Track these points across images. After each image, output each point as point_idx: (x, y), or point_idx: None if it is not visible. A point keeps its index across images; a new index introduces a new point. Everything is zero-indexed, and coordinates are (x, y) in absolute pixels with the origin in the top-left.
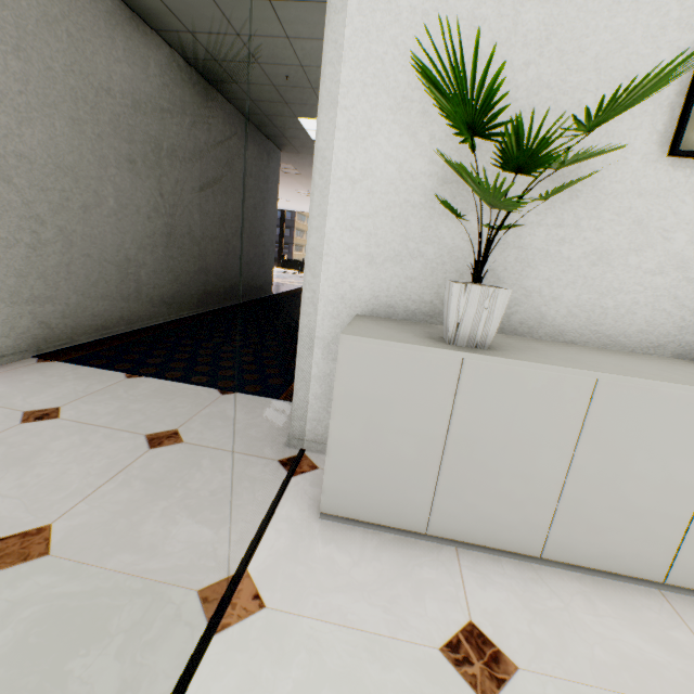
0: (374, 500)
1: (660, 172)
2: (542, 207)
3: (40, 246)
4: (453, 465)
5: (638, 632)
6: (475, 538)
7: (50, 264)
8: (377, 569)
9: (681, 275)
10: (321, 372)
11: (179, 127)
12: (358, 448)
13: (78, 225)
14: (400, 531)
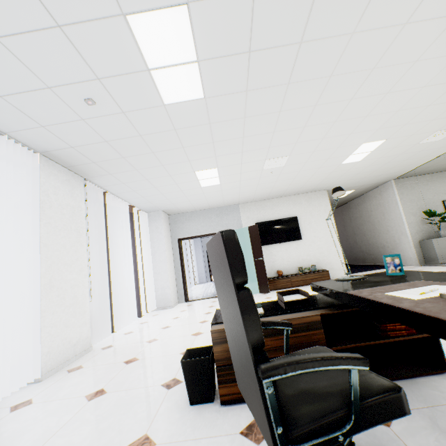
0: (445, 259)
1: (445, 213)
2: (435, 220)
3: None
4: None
5: None
6: None
7: None
8: None
9: None
10: (416, 251)
11: None
12: (439, 252)
13: None
14: None
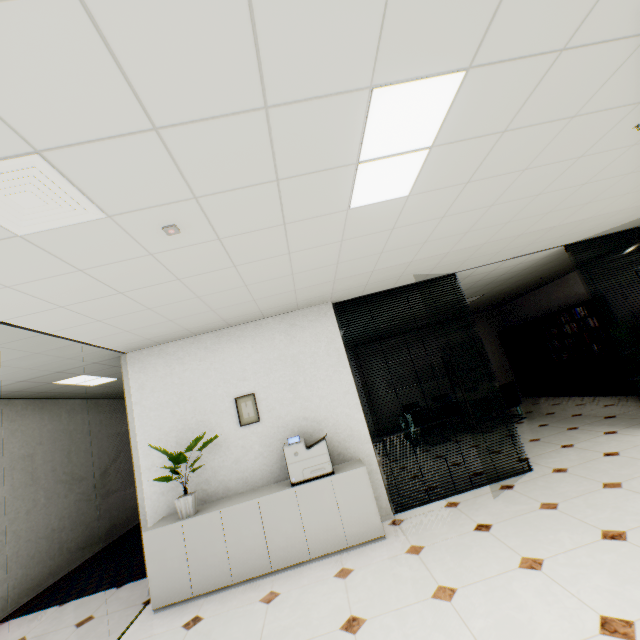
0: (171, 592)
1: (242, 431)
2: (213, 453)
3: (3, 548)
4: (193, 562)
5: (254, 591)
6: (210, 588)
7: (8, 556)
8: (171, 617)
9: (263, 456)
10: None
11: (82, 433)
12: (159, 572)
13: (24, 523)
14: (185, 601)
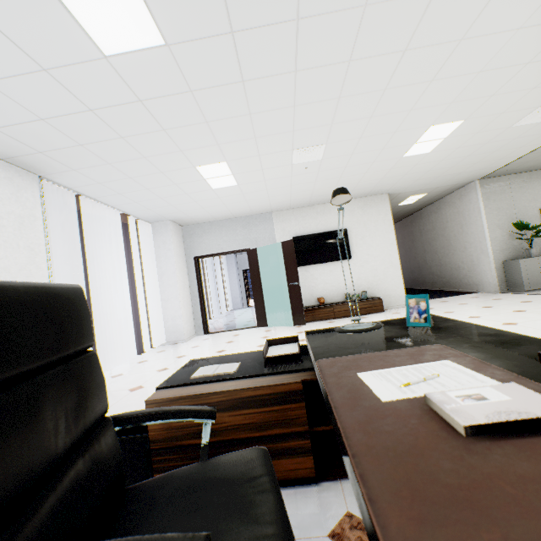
0: (533, 285)
1: None
2: (527, 235)
3: None
4: None
5: None
6: None
7: None
8: None
9: None
10: (498, 275)
11: None
12: (527, 277)
13: None
14: (538, 290)
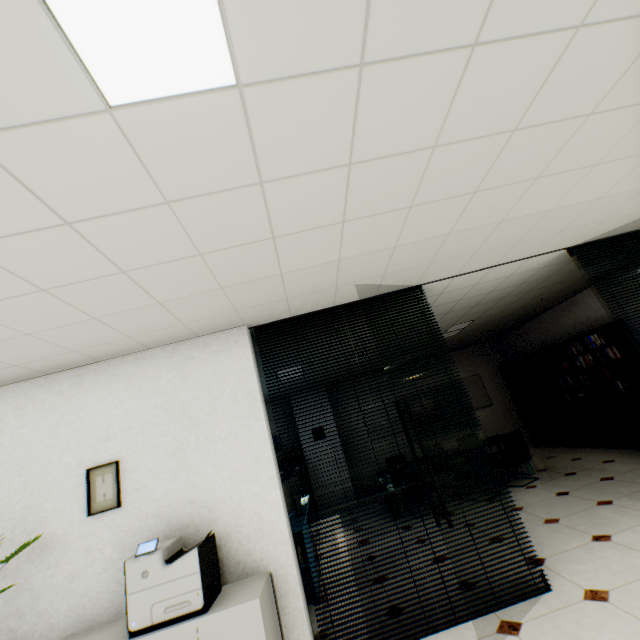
0: None
1: (90, 523)
2: (39, 562)
3: None
4: None
5: None
6: None
7: None
8: None
9: (117, 567)
10: None
11: None
12: None
13: None
14: None
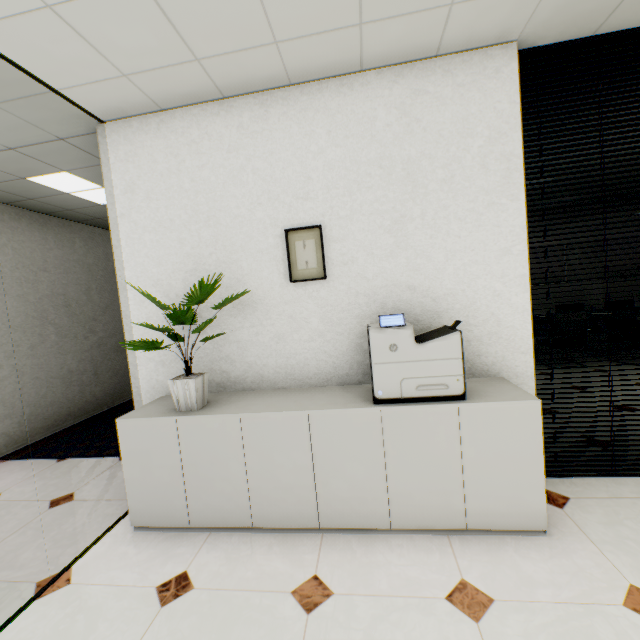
0: (158, 511)
1: (292, 291)
2: (242, 318)
3: None
4: (191, 480)
5: (284, 559)
6: (216, 523)
7: (7, 391)
8: (151, 553)
9: (323, 339)
10: None
11: (105, 271)
12: (141, 481)
13: (28, 359)
14: (179, 529)
